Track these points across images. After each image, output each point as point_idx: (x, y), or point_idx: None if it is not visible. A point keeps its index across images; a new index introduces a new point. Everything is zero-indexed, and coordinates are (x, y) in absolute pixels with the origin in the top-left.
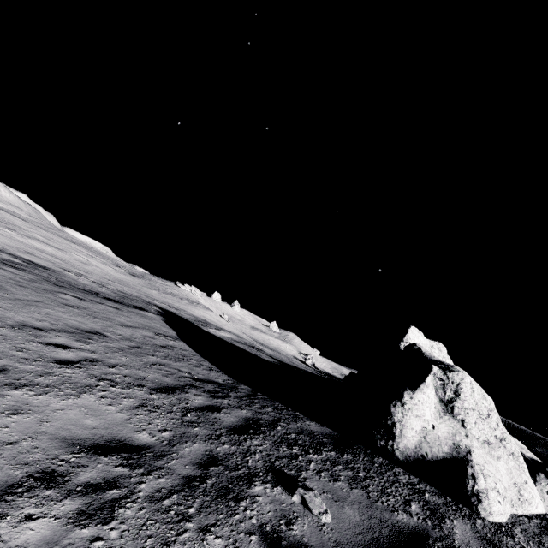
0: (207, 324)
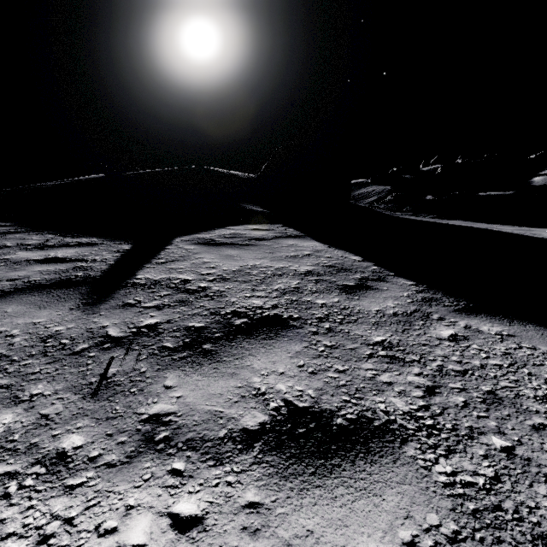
0: None
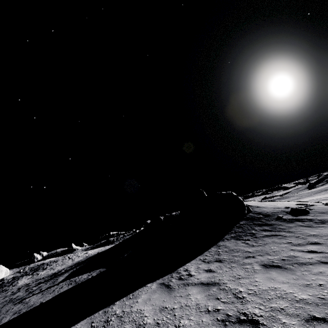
0: None
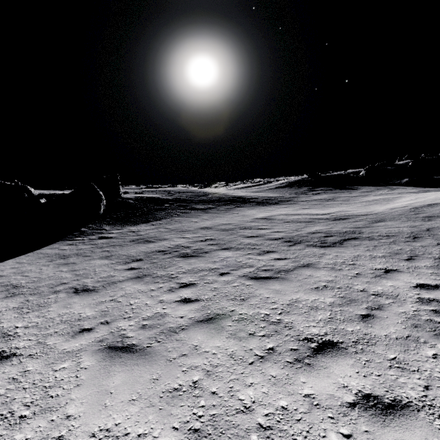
0: None
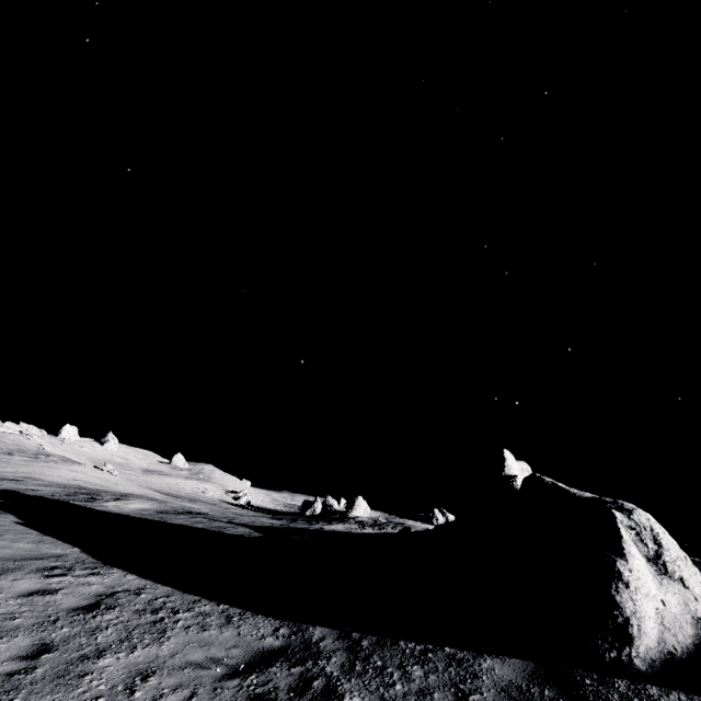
0: (95, 496)
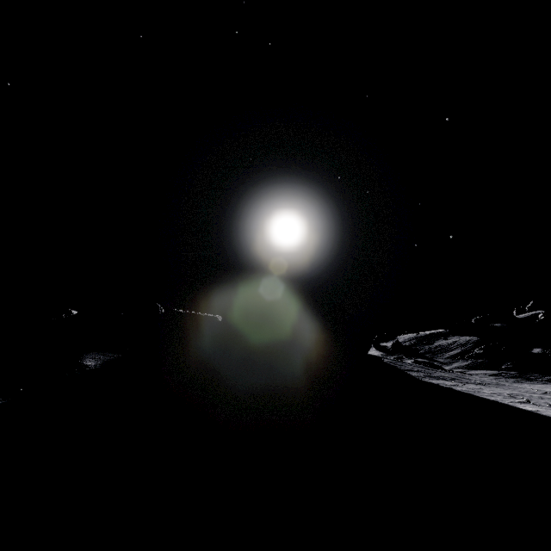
0: None
